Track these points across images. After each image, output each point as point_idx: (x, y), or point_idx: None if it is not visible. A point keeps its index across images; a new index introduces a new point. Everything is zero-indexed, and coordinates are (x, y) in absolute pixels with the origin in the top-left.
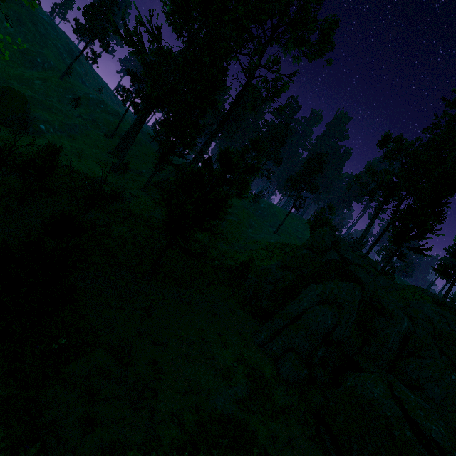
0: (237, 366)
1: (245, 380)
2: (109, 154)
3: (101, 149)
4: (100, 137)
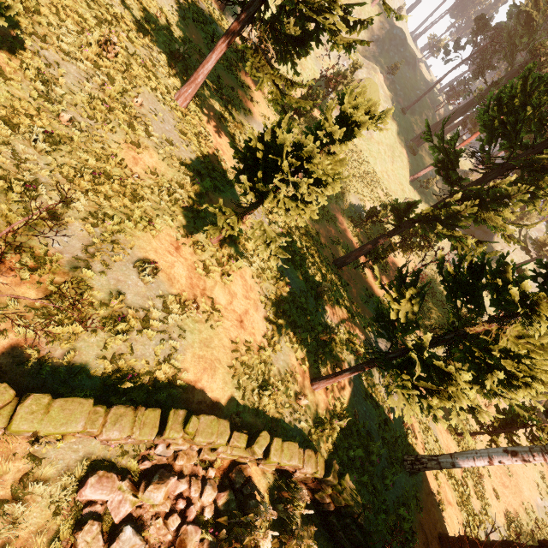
0: (541, 483)
1: (547, 497)
2: (406, 147)
3: (401, 140)
4: (400, 117)
